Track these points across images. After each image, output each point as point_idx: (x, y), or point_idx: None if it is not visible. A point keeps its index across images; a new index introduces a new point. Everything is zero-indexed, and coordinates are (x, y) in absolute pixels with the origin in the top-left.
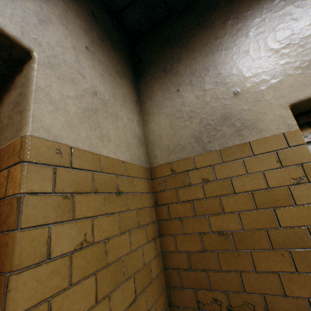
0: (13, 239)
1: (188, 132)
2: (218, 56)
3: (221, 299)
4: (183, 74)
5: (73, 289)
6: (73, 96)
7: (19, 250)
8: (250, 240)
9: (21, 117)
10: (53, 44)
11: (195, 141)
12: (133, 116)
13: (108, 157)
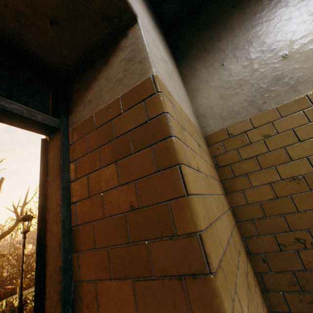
0: (172, 143)
1: (240, 98)
2: (260, 28)
3: (304, 237)
4: (226, 50)
5: (205, 198)
6: (160, 58)
7: (179, 150)
8: None
9: (142, 64)
10: (142, 16)
11: (248, 104)
12: (185, 91)
13: (186, 114)
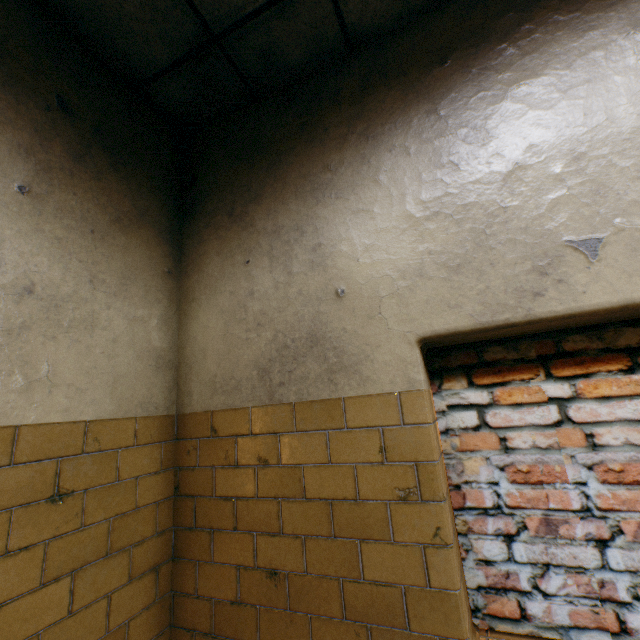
0: None
1: (251, 355)
2: (324, 206)
3: None
4: (261, 230)
5: None
6: None
7: None
8: (313, 596)
9: None
10: None
11: (258, 376)
12: (151, 309)
13: (40, 426)
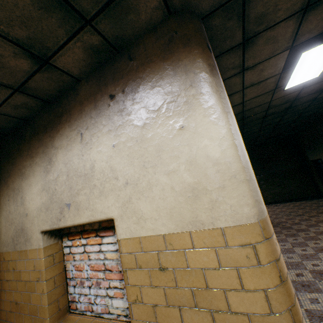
0: None
1: (11, 234)
2: (23, 182)
3: None
4: (11, 188)
5: None
6: None
7: None
8: (24, 309)
9: None
10: None
11: (12, 241)
12: None
13: None
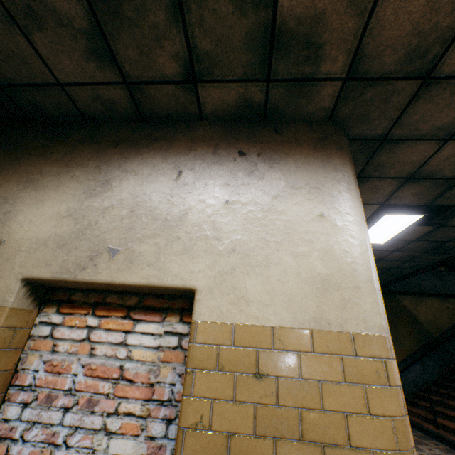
0: None
1: None
2: (26, 192)
3: None
4: None
5: None
6: None
7: None
8: None
9: None
10: None
11: None
12: None
13: None
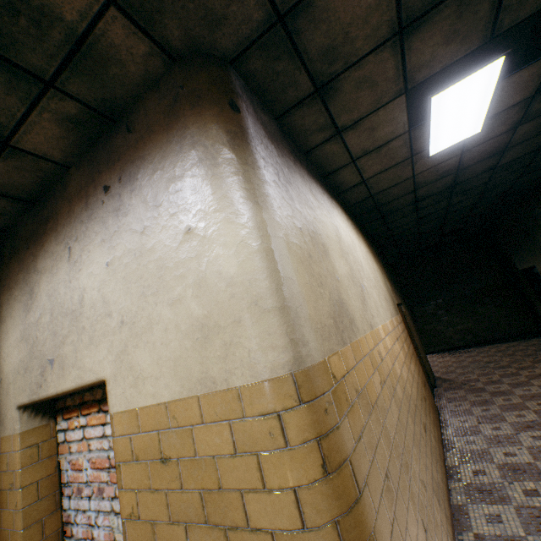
0: None
1: None
2: None
3: None
4: None
5: None
6: None
7: None
8: None
9: None
10: None
11: None
12: None
13: None
